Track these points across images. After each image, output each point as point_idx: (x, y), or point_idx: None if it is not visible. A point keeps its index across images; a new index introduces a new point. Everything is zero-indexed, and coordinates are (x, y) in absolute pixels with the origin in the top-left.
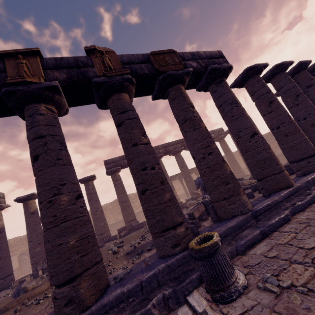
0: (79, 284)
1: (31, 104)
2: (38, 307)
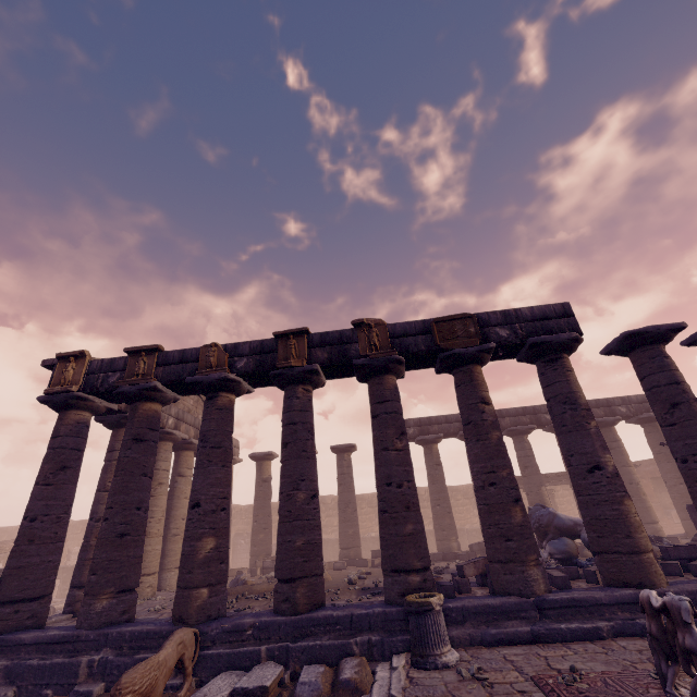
0: (297, 587)
1: (291, 385)
2: (258, 602)
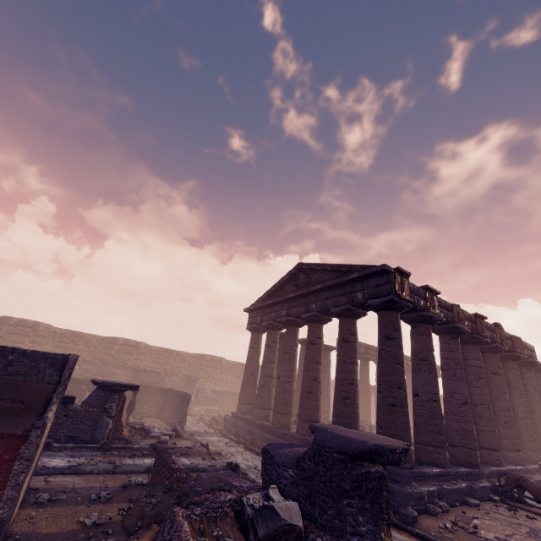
0: (500, 454)
1: (476, 345)
2: None
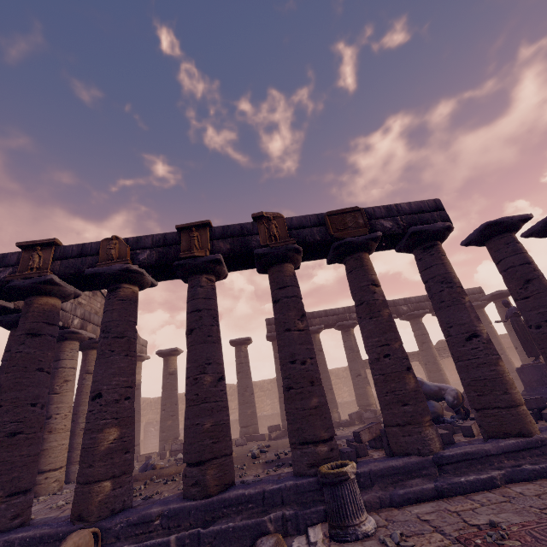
0: (207, 470)
1: (195, 275)
2: (166, 486)
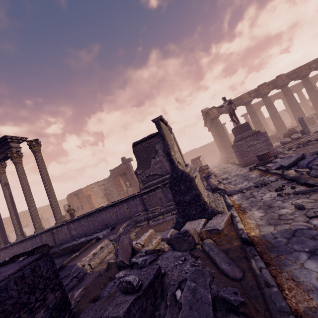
0: (283, 127)
1: (265, 96)
2: None
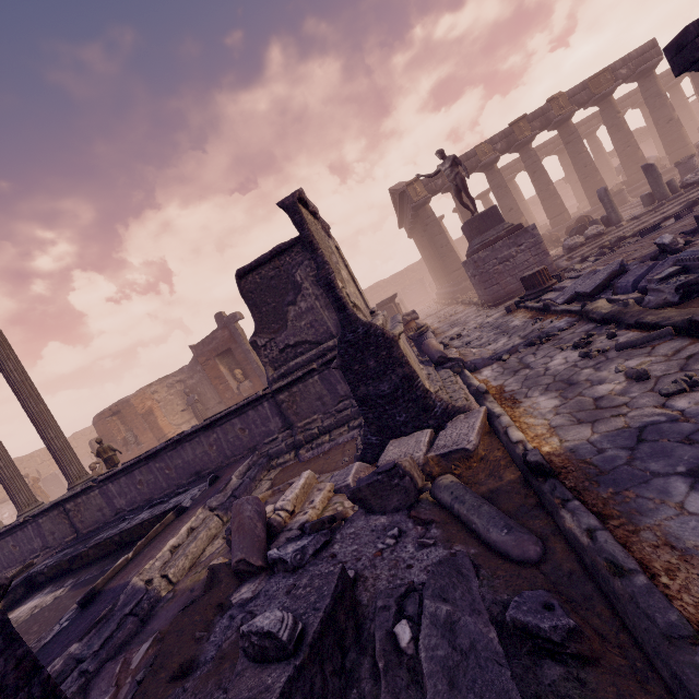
0: (564, 215)
1: (525, 147)
2: None
